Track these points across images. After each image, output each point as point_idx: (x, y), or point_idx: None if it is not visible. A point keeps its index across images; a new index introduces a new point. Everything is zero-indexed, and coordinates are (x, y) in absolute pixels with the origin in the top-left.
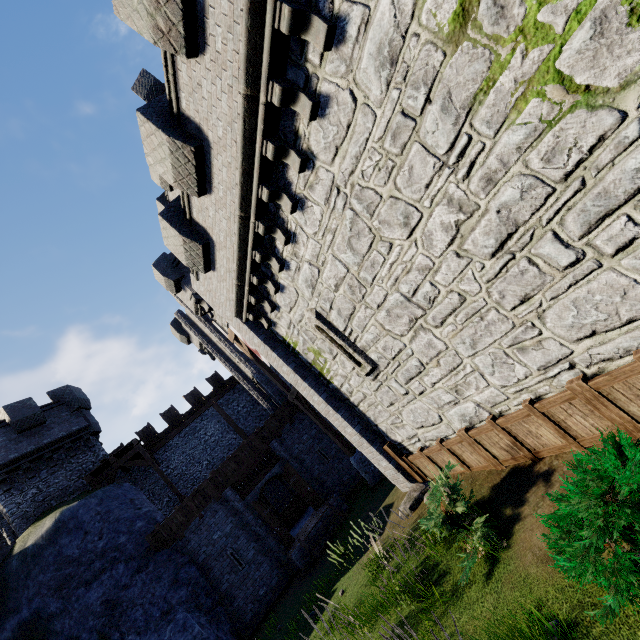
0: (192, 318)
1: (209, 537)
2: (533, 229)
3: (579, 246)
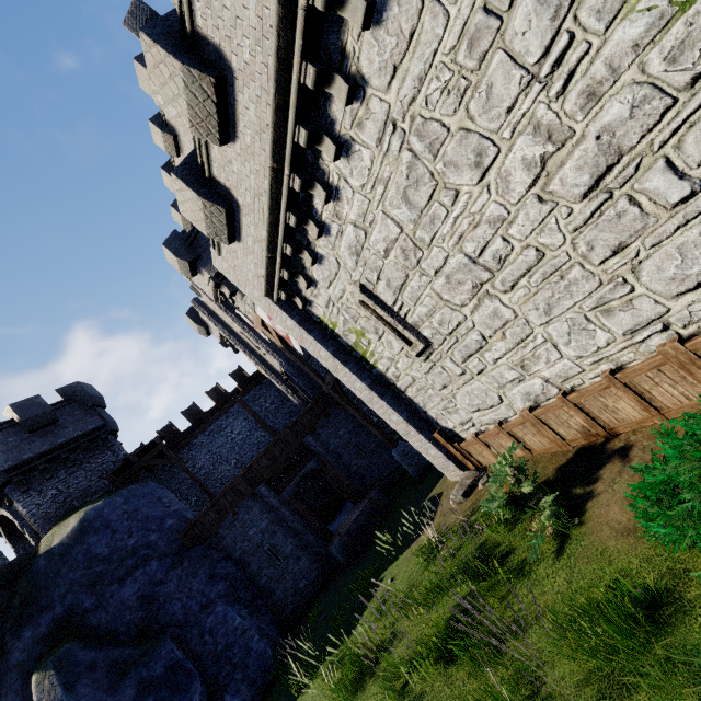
0: (210, 306)
1: (244, 533)
2: (640, 157)
3: (697, 175)
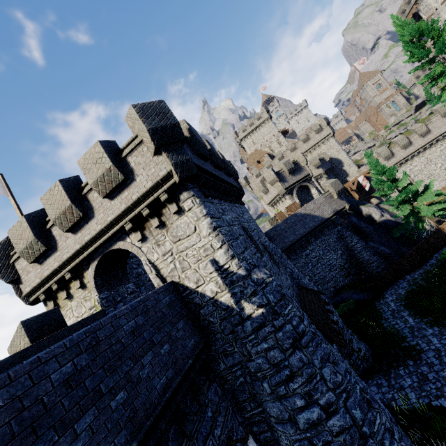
0: None
1: None
2: None
3: None
